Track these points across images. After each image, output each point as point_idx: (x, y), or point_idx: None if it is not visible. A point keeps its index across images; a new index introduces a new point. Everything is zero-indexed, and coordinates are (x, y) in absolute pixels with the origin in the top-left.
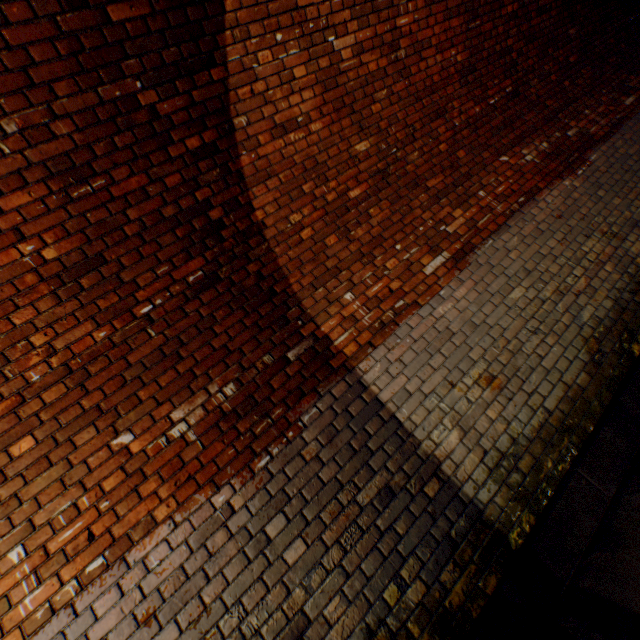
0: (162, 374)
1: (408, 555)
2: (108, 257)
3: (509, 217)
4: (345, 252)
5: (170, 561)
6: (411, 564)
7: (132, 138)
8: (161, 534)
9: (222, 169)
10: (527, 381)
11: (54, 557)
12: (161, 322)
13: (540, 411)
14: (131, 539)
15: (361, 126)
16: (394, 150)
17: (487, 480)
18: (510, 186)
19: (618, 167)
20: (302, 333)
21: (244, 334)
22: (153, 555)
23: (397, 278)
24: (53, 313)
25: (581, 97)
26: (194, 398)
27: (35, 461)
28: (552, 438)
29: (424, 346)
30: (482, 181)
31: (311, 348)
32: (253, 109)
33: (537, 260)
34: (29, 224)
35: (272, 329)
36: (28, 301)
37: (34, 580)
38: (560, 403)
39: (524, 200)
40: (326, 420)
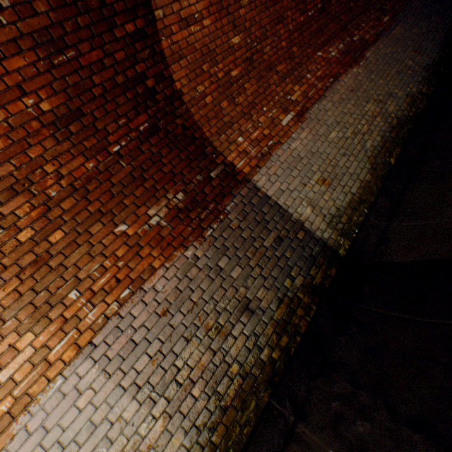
0: (136, 189)
1: (293, 266)
2: (85, 111)
3: (325, 91)
4: (234, 112)
5: (169, 286)
6: (295, 269)
7: (89, 20)
8: (160, 274)
9: (150, 50)
10: (342, 180)
11: (98, 293)
12: (128, 157)
13: (349, 194)
14: (143, 279)
15: (234, 25)
16: (255, 44)
17: (327, 228)
18: (324, 72)
19: (381, 61)
20: (217, 162)
21: (182, 164)
22: (158, 284)
23: (267, 128)
24: (55, 150)
25: (360, 15)
26: (159, 202)
27: (68, 245)
28: (355, 206)
29: (287, 166)
30: (308, 68)
31: (224, 170)
32: (166, 5)
33: (342, 116)
34: (27, 83)
35: (198, 160)
36: (36, 141)
37: (90, 306)
38: (358, 190)
39: (332, 81)
40: (240, 208)
